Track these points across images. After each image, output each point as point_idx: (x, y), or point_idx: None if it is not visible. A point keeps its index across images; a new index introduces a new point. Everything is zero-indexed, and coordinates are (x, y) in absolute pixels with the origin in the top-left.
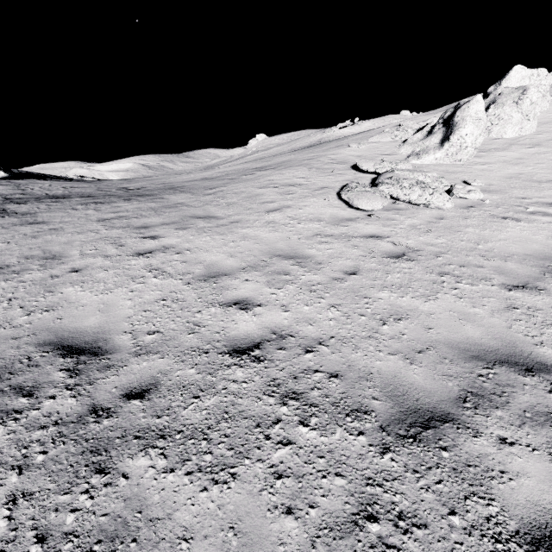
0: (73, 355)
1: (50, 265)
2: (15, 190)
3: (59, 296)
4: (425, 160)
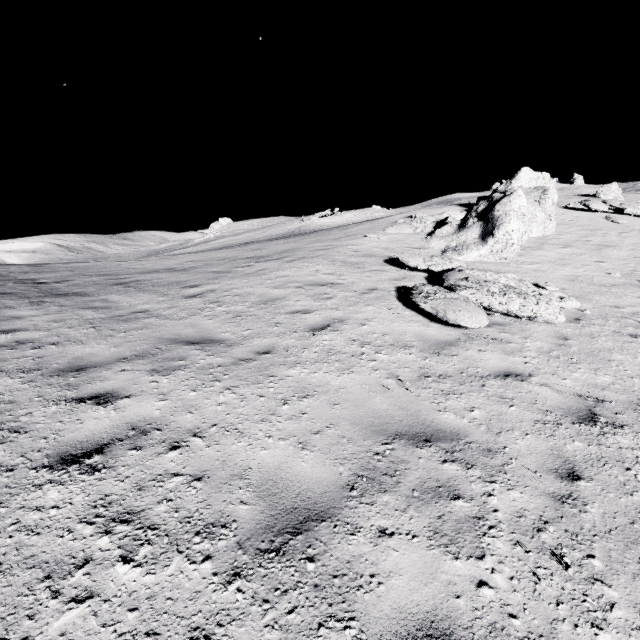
0: None
1: None
2: None
3: None
4: (469, 257)
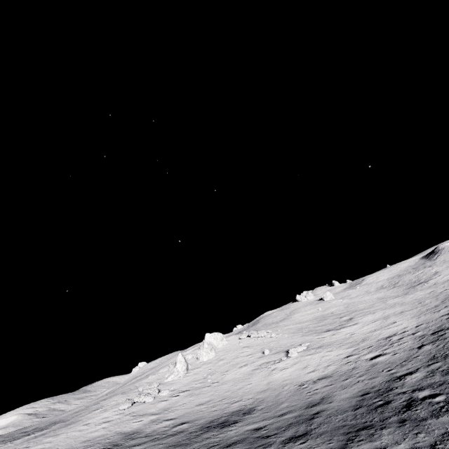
0: None
1: None
2: None
3: None
4: (168, 379)
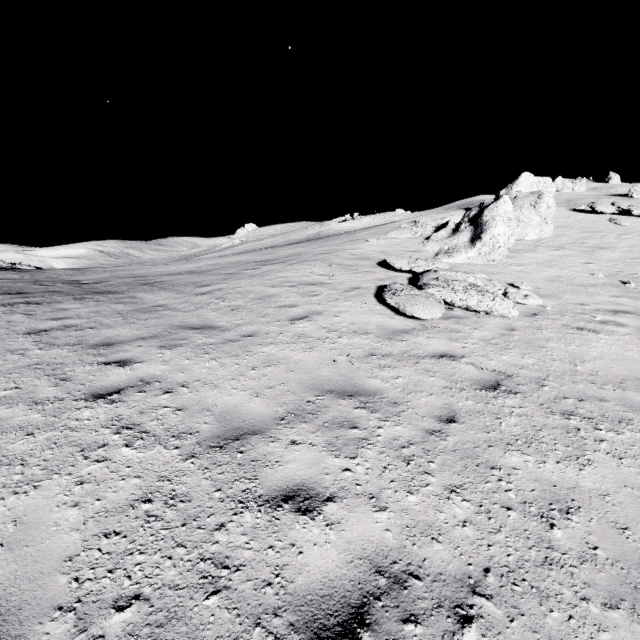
0: None
1: None
2: None
3: None
4: (458, 259)
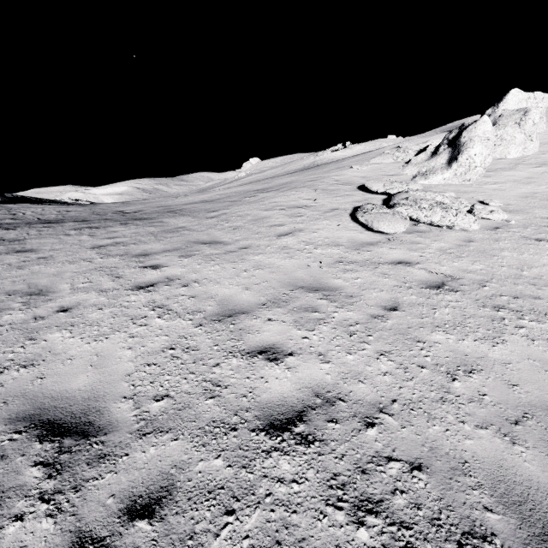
0: (55, 437)
1: (34, 302)
2: (6, 214)
3: (41, 345)
4: (433, 181)
